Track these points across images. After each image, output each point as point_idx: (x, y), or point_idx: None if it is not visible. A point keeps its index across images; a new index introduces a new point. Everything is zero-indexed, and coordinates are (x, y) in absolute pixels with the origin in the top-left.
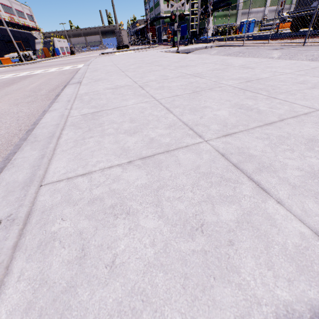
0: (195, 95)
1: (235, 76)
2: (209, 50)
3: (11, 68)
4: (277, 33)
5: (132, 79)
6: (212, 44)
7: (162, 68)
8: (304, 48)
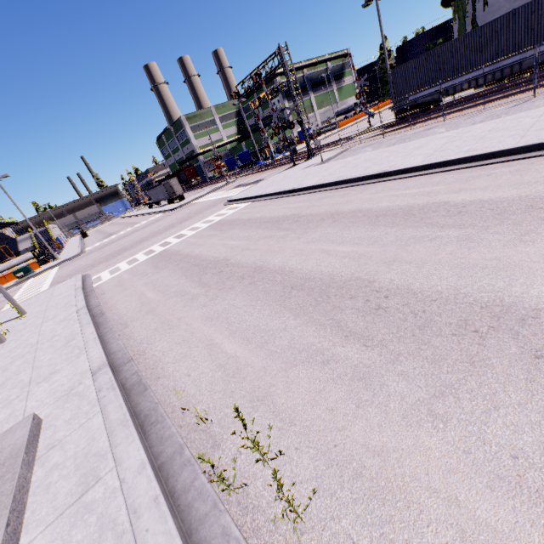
0: (486, 138)
1: (475, 134)
2: (355, 151)
3: (81, 261)
4: (372, 126)
5: (419, 156)
6: (341, 149)
7: (403, 153)
8: (448, 123)
